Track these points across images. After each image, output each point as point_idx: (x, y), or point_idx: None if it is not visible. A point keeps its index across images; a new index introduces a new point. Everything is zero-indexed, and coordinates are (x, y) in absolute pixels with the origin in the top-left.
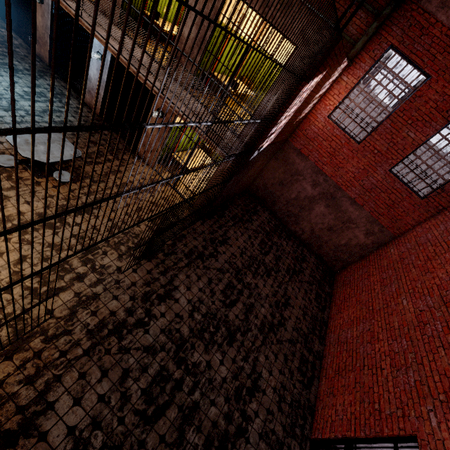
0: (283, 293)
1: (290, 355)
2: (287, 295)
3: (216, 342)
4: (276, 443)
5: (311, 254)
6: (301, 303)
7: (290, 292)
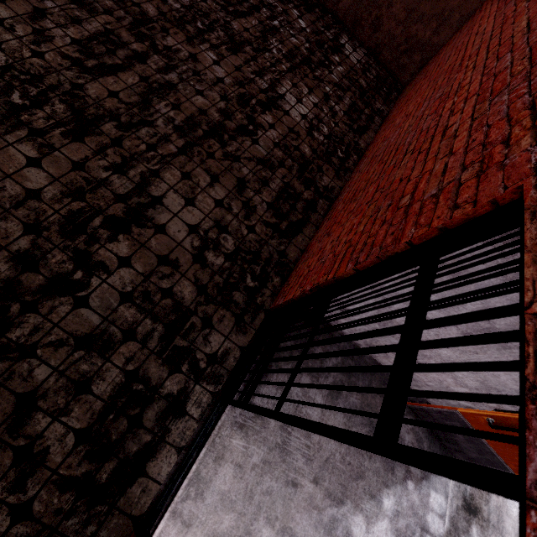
0: (267, 87)
1: (255, 182)
2: (277, 92)
3: (25, 125)
4: (172, 311)
5: (358, 47)
6: (310, 111)
7: (286, 90)
